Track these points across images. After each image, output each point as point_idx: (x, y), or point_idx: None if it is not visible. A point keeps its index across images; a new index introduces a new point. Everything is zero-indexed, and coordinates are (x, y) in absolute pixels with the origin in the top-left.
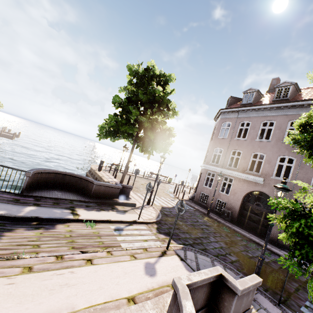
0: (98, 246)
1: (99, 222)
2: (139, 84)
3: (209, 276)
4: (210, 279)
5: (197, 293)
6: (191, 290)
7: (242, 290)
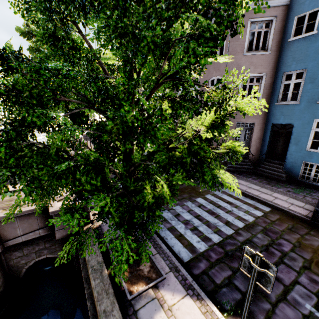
0: (3, 207)
1: (21, 191)
2: (32, 49)
3: (30, 209)
4: (33, 210)
5: (26, 220)
6: (16, 220)
7: (53, 212)
